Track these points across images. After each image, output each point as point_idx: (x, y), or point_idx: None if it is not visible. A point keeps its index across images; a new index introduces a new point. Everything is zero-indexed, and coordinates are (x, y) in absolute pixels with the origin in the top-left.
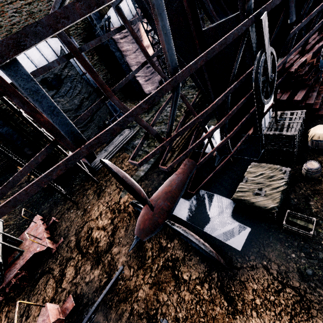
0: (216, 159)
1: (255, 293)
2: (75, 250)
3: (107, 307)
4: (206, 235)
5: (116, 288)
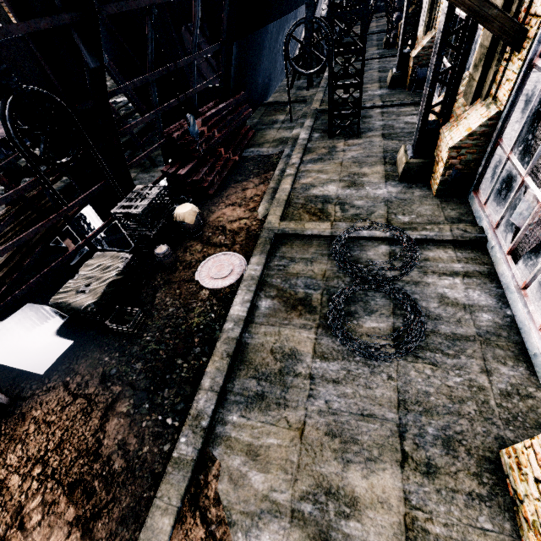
0: (77, 256)
1: (34, 421)
2: None
3: None
4: (0, 368)
5: None
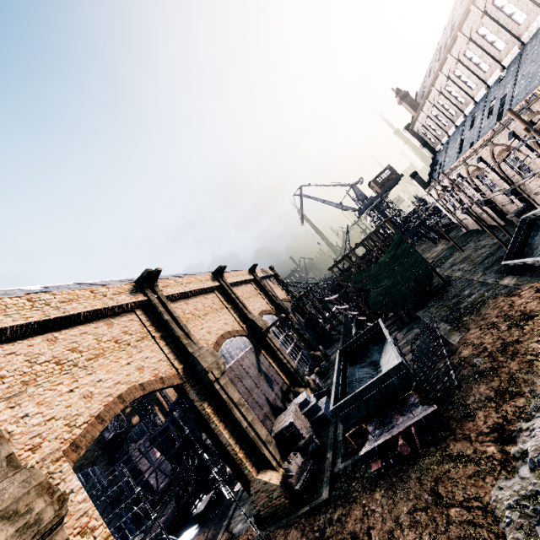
0: None
1: None
2: None
3: None
4: None
5: None
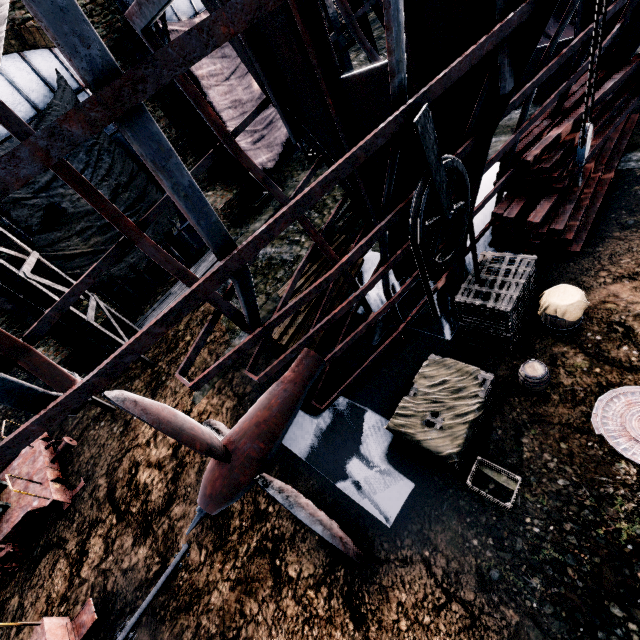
0: (377, 332)
1: (401, 610)
2: (107, 506)
3: (156, 620)
4: (337, 493)
5: (175, 586)
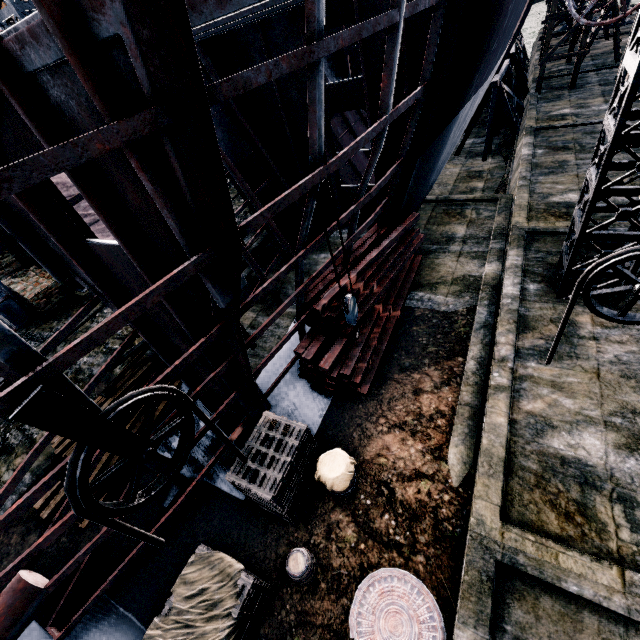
0: (173, 487)
1: None
2: None
3: None
4: None
5: None
